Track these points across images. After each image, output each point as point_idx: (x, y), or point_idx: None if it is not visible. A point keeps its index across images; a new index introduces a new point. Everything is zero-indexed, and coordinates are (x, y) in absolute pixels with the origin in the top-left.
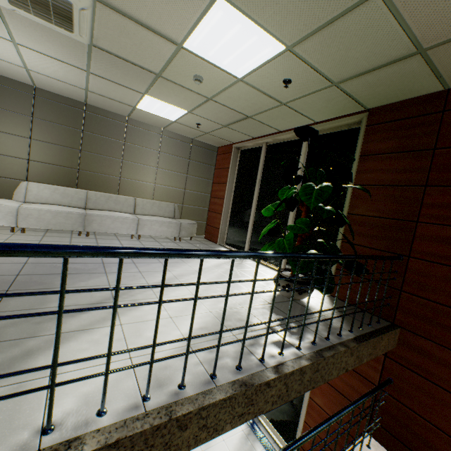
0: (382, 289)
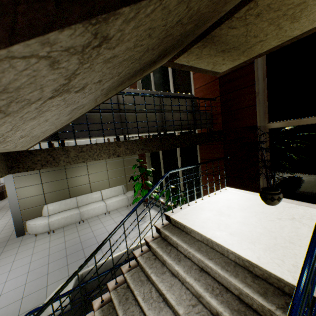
0: None
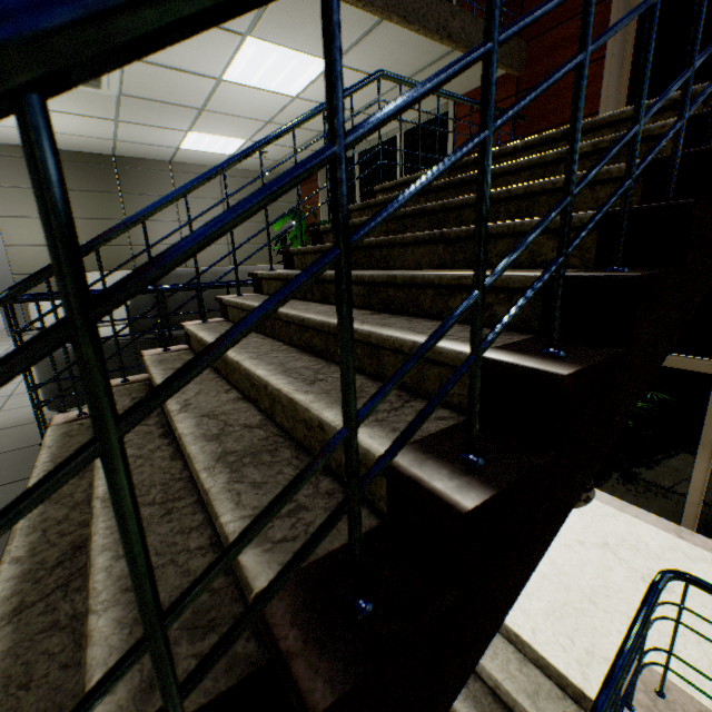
0: (505, 16)
